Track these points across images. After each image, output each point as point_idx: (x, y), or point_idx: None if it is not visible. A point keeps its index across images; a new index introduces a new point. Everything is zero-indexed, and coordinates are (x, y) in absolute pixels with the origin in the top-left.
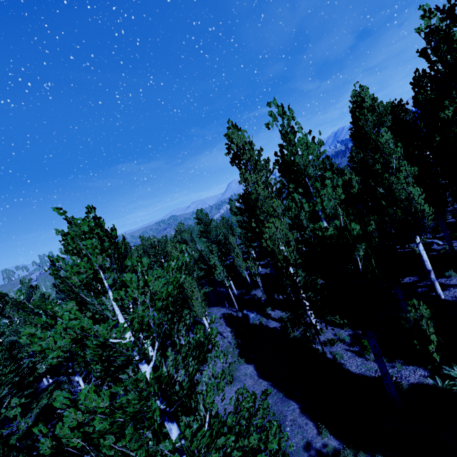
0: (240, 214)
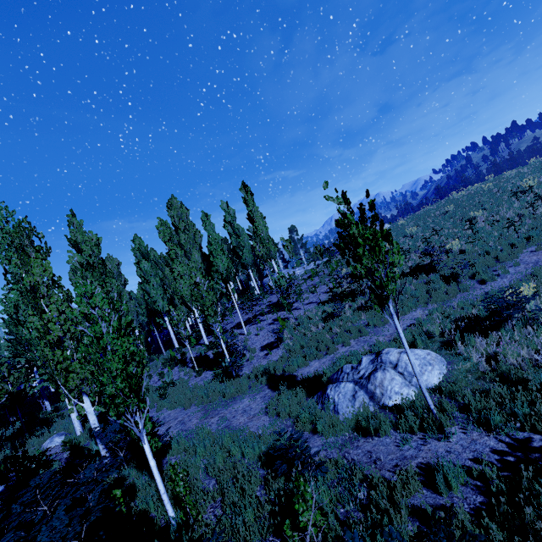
0: None
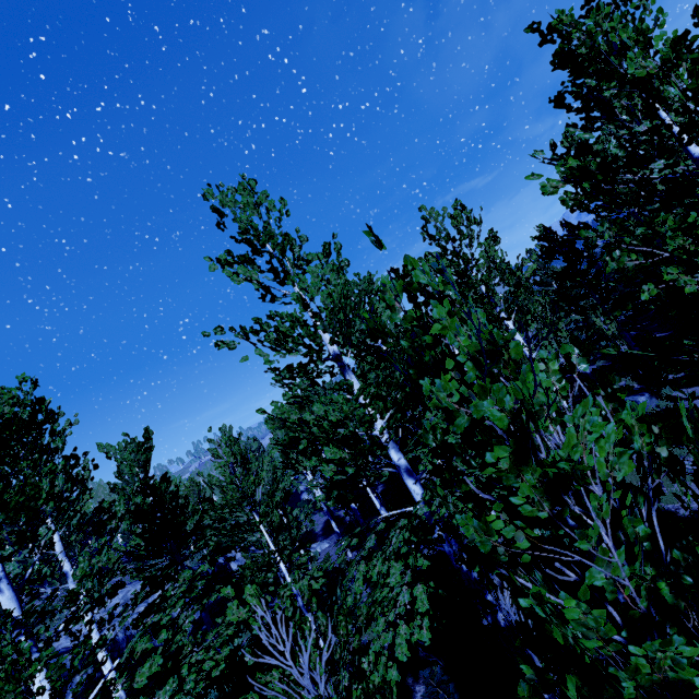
0: (551, 255)
